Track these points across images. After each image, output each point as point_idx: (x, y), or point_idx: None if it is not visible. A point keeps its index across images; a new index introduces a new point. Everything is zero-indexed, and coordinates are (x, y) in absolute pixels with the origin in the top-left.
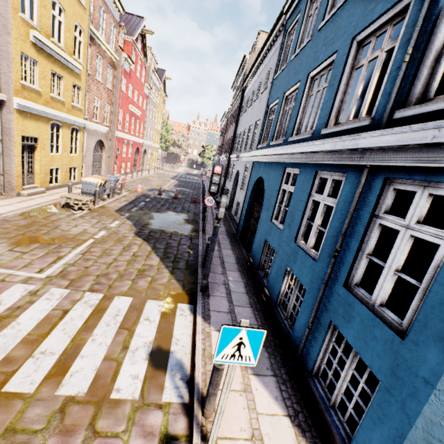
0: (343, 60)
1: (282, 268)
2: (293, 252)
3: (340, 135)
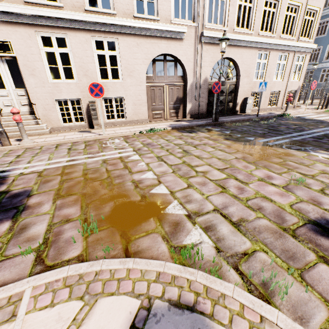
0: (325, 49)
1: (313, 90)
2: (317, 85)
3: (328, 62)
